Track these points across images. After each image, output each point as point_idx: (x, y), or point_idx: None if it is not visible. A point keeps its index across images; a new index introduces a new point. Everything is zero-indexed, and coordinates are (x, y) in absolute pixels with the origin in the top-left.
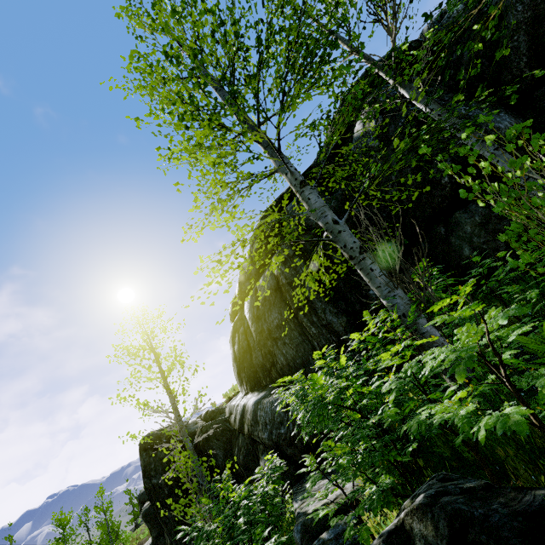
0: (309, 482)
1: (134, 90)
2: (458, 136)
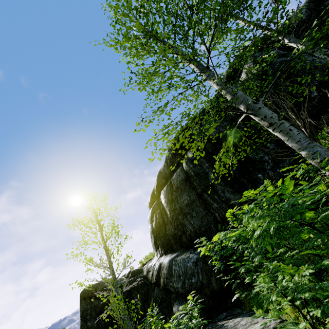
0: (274, 295)
1: (109, 46)
2: (328, 59)
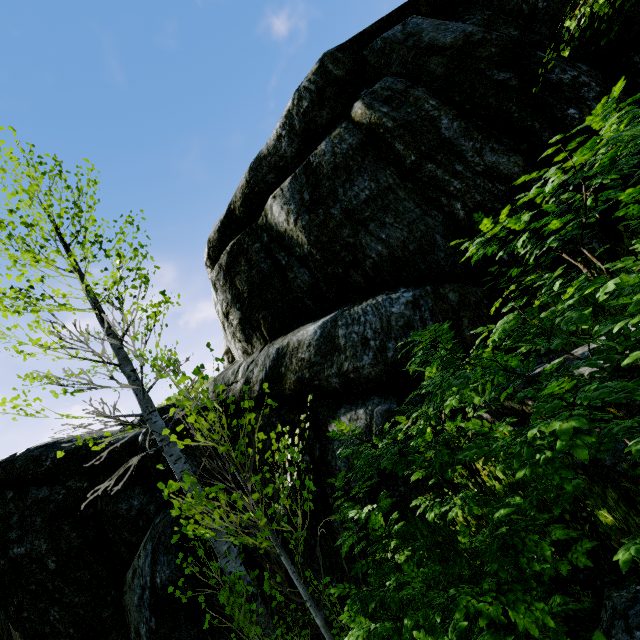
0: None
1: None
2: None
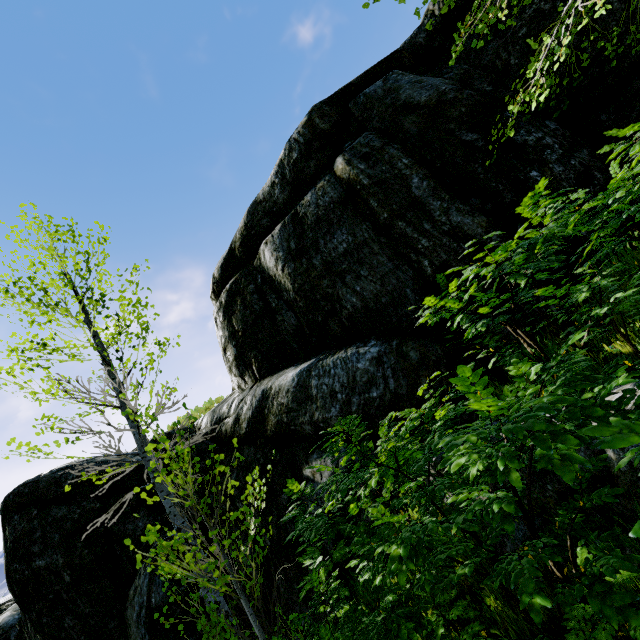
0: None
1: None
2: None
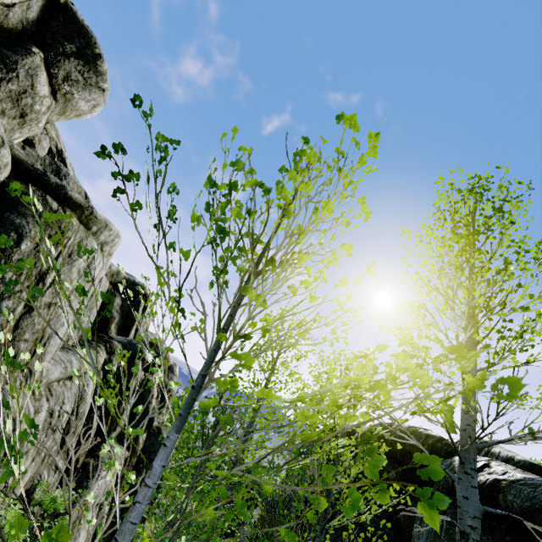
0: None
1: None
2: None
